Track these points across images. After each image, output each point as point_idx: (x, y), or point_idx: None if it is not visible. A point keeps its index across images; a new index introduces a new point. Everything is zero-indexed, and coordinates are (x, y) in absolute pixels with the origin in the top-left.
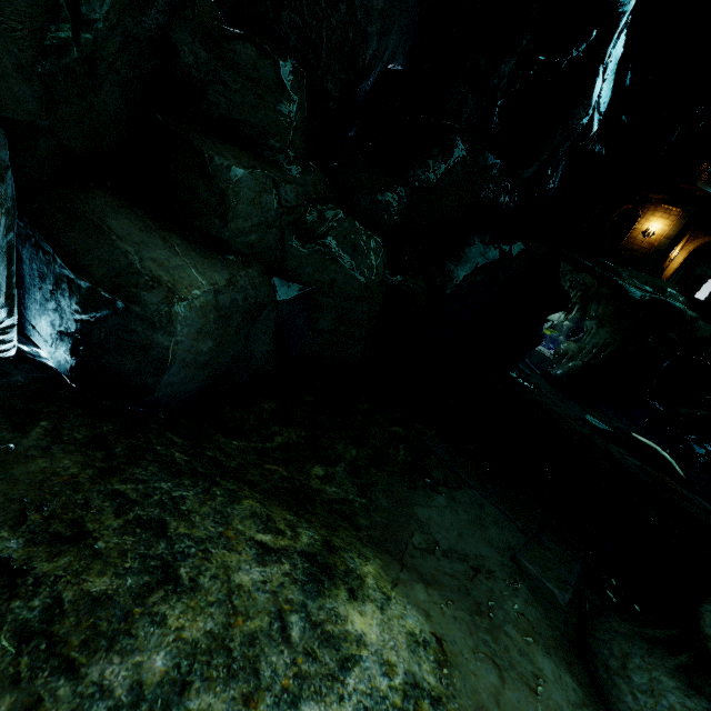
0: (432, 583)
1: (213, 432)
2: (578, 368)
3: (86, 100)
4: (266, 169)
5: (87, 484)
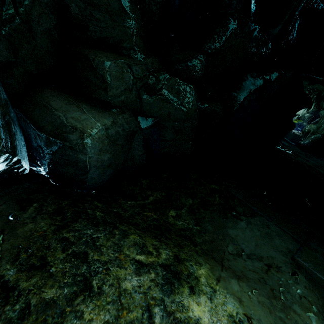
0: (242, 277)
1: (118, 198)
2: (317, 138)
3: (31, 44)
4: (123, 59)
5: (50, 235)
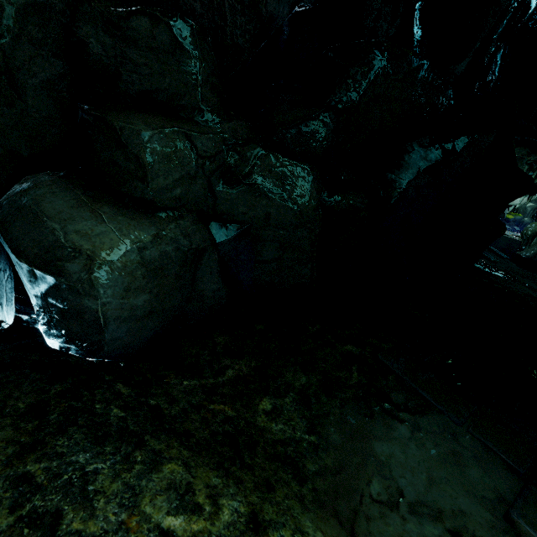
0: None
1: (167, 374)
2: None
3: (15, 108)
4: (176, 126)
5: None
